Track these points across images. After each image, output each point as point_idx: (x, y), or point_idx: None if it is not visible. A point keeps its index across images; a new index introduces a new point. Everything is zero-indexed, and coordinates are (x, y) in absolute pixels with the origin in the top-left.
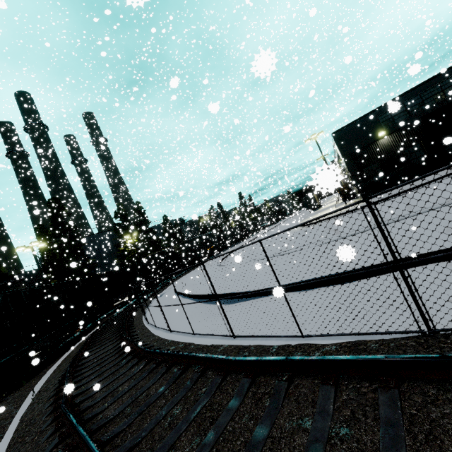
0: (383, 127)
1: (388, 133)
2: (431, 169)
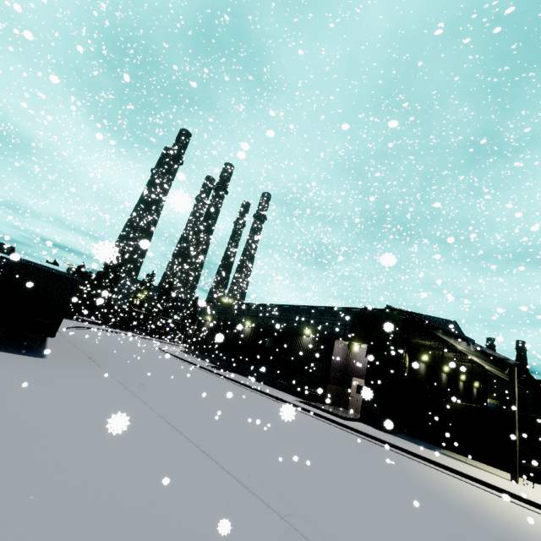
0: (212, 315)
1: (211, 320)
2: (205, 356)
